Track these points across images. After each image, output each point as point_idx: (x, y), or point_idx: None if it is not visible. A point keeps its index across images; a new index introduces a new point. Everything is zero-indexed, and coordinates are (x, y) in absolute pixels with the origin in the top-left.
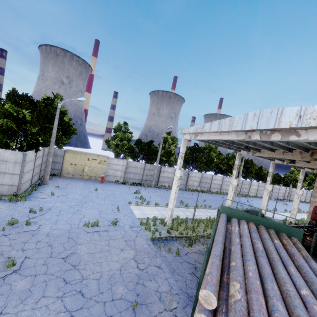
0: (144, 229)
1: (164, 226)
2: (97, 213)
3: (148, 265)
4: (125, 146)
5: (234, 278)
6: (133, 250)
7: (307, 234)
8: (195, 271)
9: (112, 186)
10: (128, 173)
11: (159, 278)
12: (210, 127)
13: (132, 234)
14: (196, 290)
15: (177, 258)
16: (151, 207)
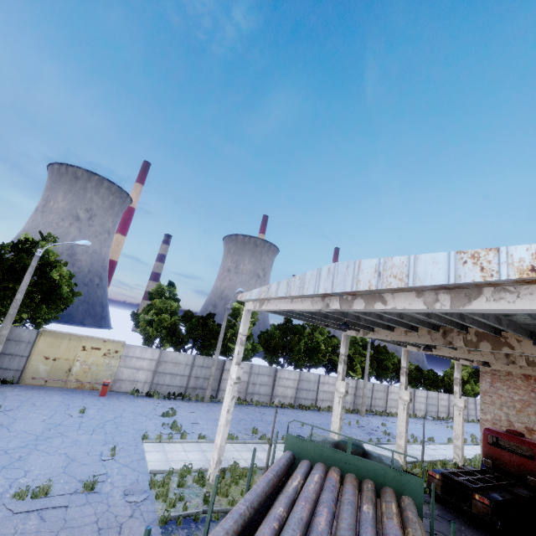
0: (155, 496)
1: (201, 487)
2: (62, 463)
3: None
4: (163, 323)
5: None
6: None
7: (475, 487)
8: None
9: (121, 403)
10: (160, 375)
11: None
12: (277, 290)
13: (121, 511)
14: None
15: None
16: (188, 445)
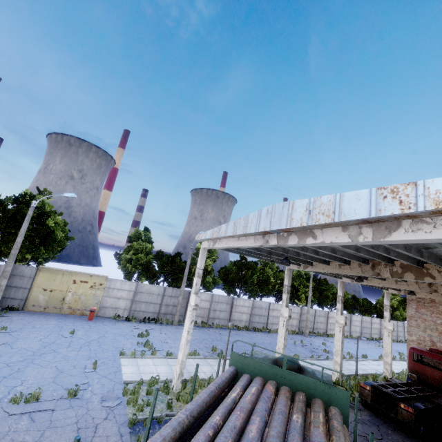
0: (127, 402)
1: (166, 395)
2: (53, 374)
3: None
4: (140, 261)
5: None
6: None
7: (401, 397)
8: None
9: (105, 326)
10: (136, 303)
11: None
12: (226, 230)
13: (97, 414)
14: None
15: None
16: (157, 360)
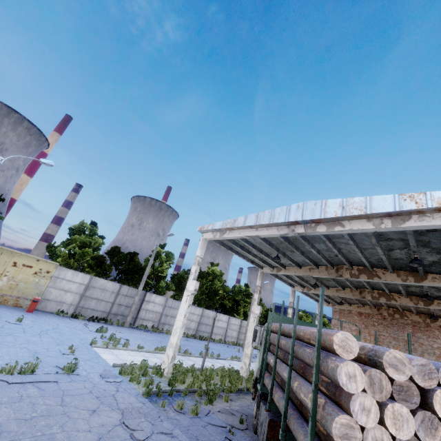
0: (128, 380)
1: (160, 377)
2: (28, 354)
3: (151, 433)
4: (87, 256)
5: None
6: (117, 412)
7: None
8: (230, 435)
9: (51, 319)
10: (86, 298)
11: None
12: (245, 221)
13: (107, 387)
14: (316, 355)
15: (196, 421)
16: (131, 352)
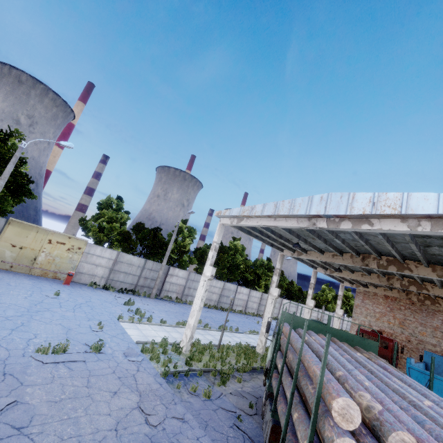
0: (148, 358)
1: (179, 355)
2: (62, 331)
3: (164, 418)
4: (114, 231)
5: (356, 388)
6: (136, 394)
7: None
8: (238, 422)
9: (85, 291)
10: (115, 272)
11: (186, 438)
12: (263, 210)
13: (129, 367)
14: (314, 410)
15: (208, 404)
16: (154, 326)
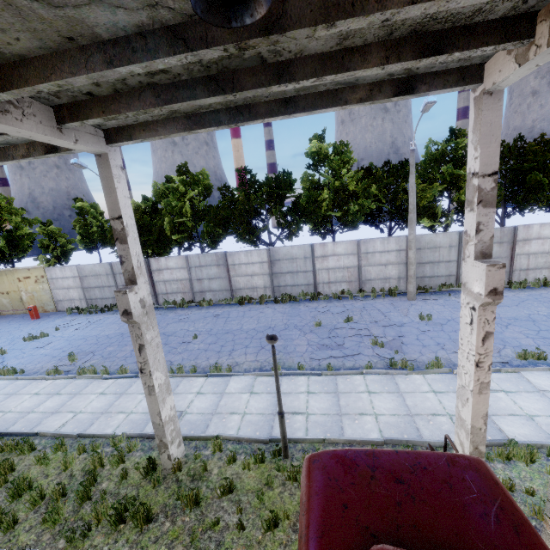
0: None
1: None
2: None
3: None
4: None
5: None
6: None
7: None
8: None
9: (32, 326)
10: (88, 290)
11: None
12: None
13: None
14: None
15: None
16: None
